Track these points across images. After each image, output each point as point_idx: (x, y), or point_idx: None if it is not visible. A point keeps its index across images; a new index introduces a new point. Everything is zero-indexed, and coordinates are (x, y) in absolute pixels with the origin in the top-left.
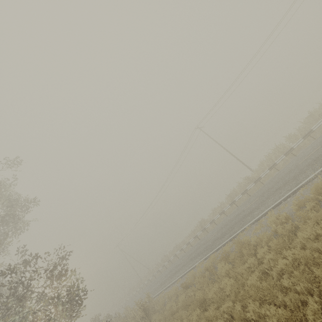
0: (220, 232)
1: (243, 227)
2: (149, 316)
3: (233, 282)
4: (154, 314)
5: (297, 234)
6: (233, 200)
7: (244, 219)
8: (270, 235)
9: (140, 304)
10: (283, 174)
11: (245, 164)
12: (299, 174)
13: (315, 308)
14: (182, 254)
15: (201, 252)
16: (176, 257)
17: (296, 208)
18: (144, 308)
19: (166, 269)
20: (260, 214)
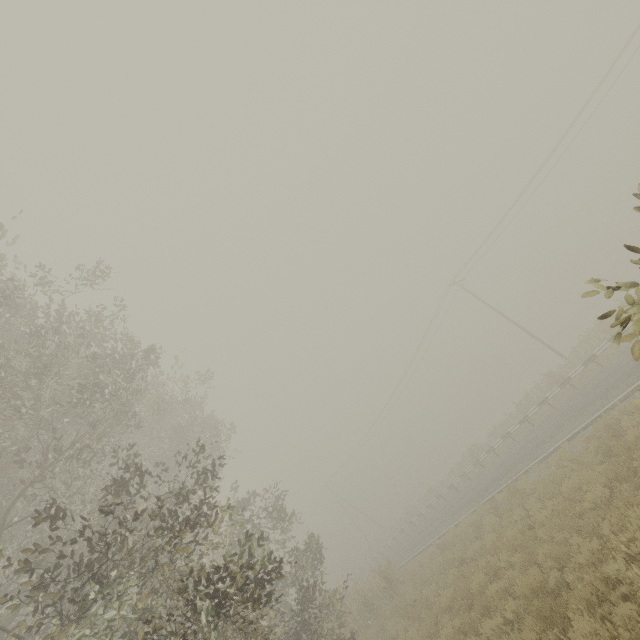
0: (499, 470)
1: (529, 465)
2: (393, 587)
3: (495, 536)
4: (400, 584)
5: (563, 483)
6: (524, 416)
7: (533, 452)
8: (551, 481)
9: (378, 570)
10: (599, 380)
11: (549, 346)
12: (611, 388)
13: (546, 551)
14: (443, 504)
15: (469, 502)
16: (431, 509)
17: (585, 446)
18: (385, 575)
19: (415, 529)
20: (552, 447)
